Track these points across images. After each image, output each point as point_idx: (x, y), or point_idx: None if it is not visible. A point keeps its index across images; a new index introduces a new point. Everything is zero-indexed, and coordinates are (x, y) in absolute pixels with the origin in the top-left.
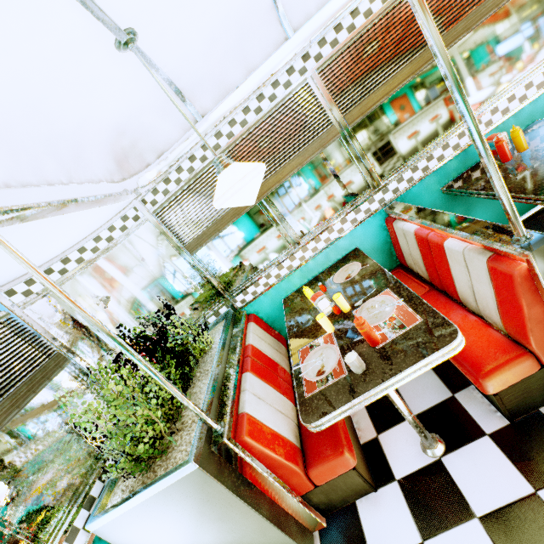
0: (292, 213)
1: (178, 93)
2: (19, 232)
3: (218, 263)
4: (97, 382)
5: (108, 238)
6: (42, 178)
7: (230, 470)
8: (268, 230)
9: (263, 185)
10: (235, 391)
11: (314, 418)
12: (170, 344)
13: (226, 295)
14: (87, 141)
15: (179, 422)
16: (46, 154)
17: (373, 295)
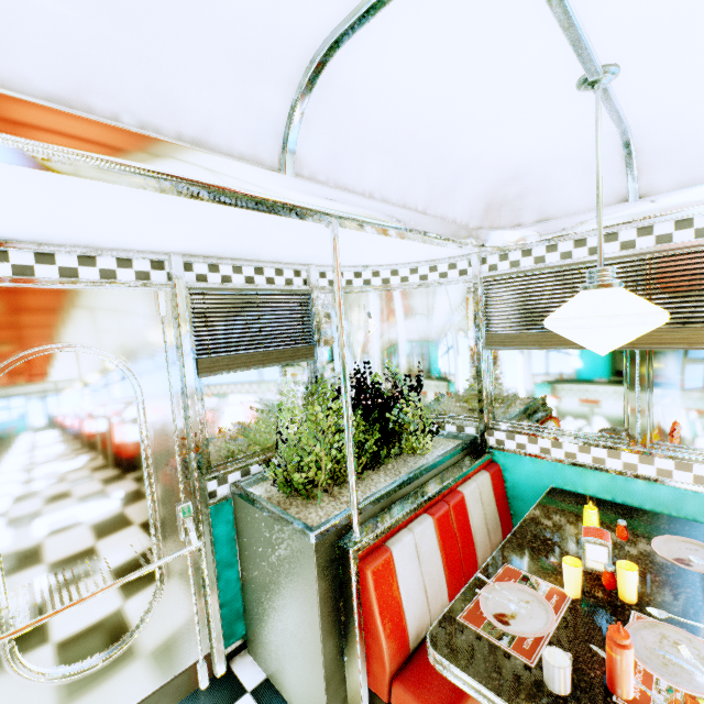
0: (673, 399)
1: (627, 155)
2: (355, 235)
3: (507, 379)
4: (318, 391)
5: (423, 275)
6: (403, 198)
7: (334, 579)
8: (609, 392)
9: (656, 332)
10: (401, 520)
11: (442, 649)
12: (390, 415)
13: (486, 419)
14: (472, 175)
15: (338, 489)
16: (423, 176)
17: (699, 632)
